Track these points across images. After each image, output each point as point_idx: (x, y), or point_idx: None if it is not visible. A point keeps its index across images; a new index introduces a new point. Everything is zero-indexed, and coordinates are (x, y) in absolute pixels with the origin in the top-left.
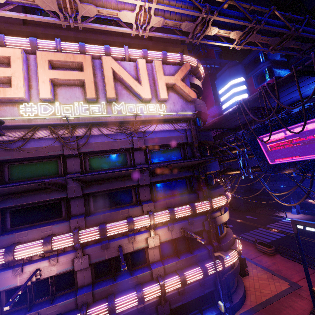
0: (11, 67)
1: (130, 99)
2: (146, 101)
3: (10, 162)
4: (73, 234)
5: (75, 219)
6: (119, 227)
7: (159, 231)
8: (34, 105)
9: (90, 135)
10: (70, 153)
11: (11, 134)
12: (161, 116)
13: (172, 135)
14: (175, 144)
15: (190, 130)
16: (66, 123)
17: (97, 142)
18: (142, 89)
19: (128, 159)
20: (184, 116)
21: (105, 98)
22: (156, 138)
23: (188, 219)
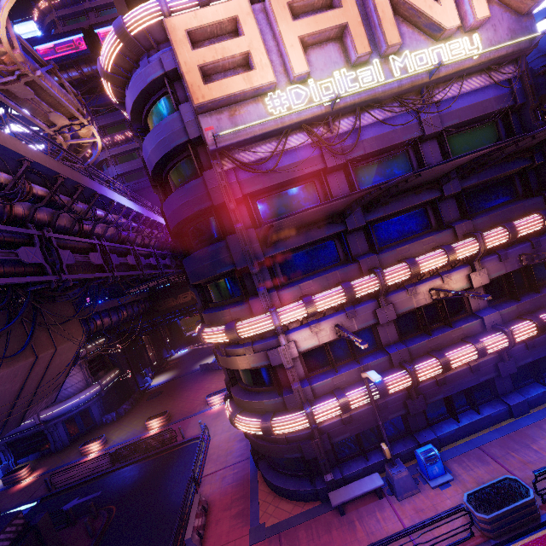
0: (244, 33)
1: (415, 41)
2: (446, 36)
3: (258, 196)
4: (377, 274)
5: (365, 259)
6: (435, 260)
7: (485, 263)
8: (282, 93)
9: (354, 129)
10: (335, 165)
11: (255, 150)
12: (474, 60)
13: (485, 97)
14: (491, 114)
15: (520, 79)
16: (328, 112)
17: (367, 139)
18: (442, 12)
19: (413, 159)
20: (515, 48)
21: (376, 51)
22: (457, 110)
23: (529, 241)
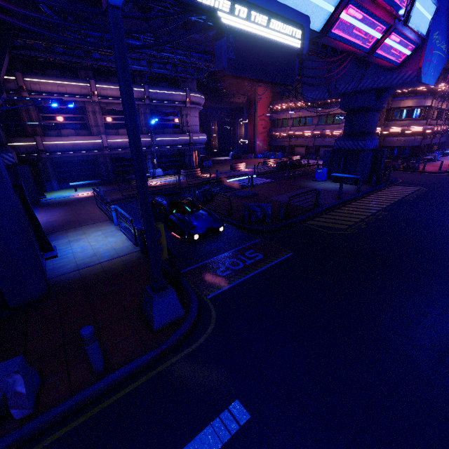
0: None
1: None
2: None
3: None
4: None
5: None
6: None
7: None
8: None
9: None
10: None
11: None
12: None
13: None
14: None
15: None
16: None
17: None
18: None
19: None
20: None
21: None
22: None
23: None
